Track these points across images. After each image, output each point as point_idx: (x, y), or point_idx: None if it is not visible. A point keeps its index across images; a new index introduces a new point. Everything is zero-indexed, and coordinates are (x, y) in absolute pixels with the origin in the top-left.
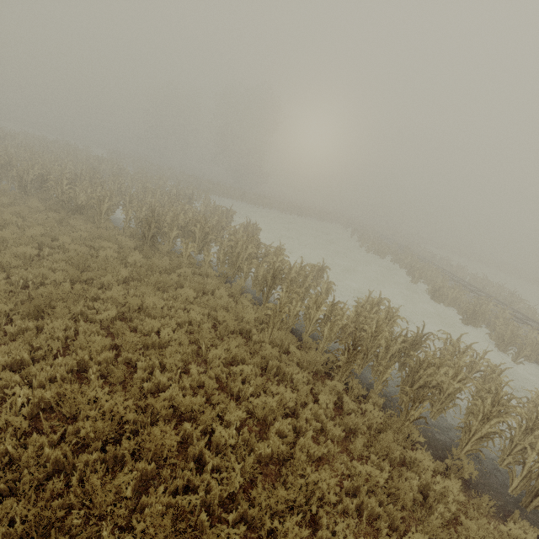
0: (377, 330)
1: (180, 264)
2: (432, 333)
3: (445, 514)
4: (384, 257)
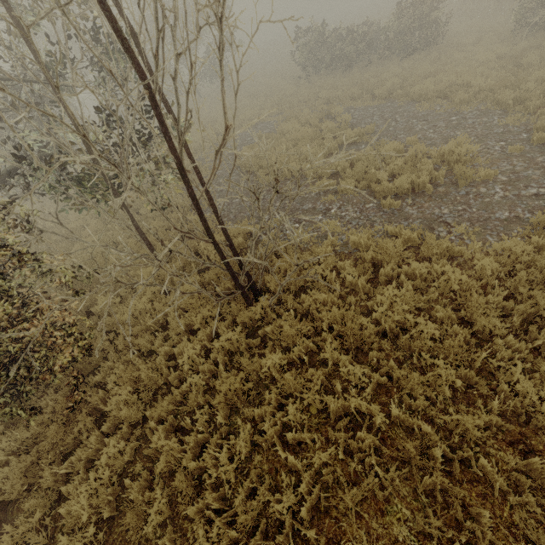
0: None
1: None
2: None
3: None
4: None
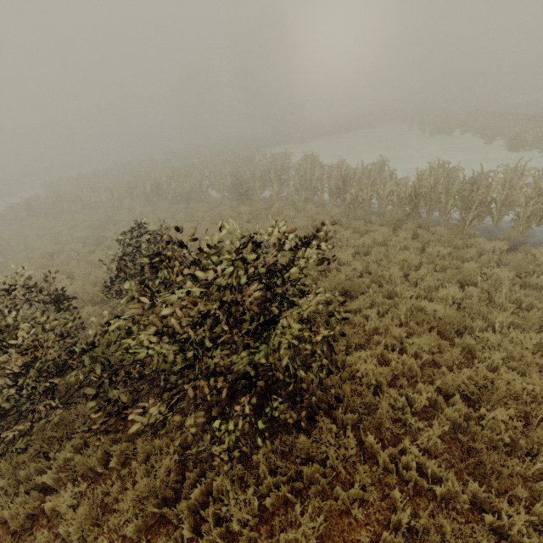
0: (434, 182)
1: (273, 202)
2: (490, 170)
3: (494, 258)
4: (451, 132)
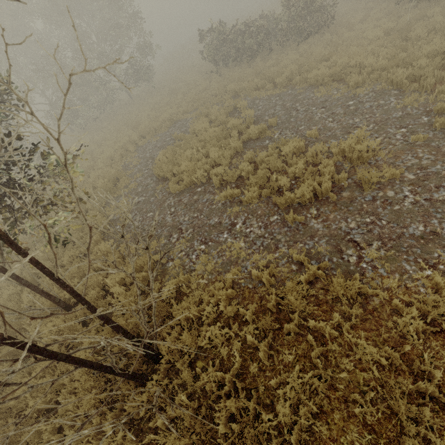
0: None
1: None
2: None
3: None
4: None
